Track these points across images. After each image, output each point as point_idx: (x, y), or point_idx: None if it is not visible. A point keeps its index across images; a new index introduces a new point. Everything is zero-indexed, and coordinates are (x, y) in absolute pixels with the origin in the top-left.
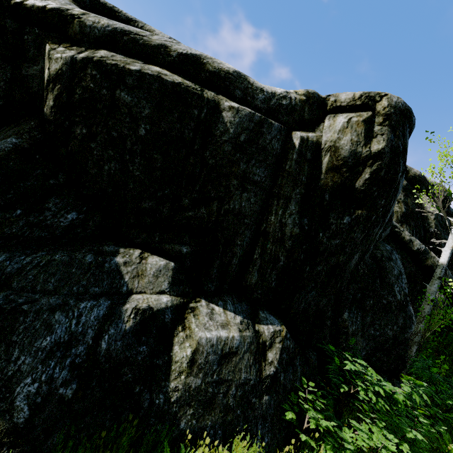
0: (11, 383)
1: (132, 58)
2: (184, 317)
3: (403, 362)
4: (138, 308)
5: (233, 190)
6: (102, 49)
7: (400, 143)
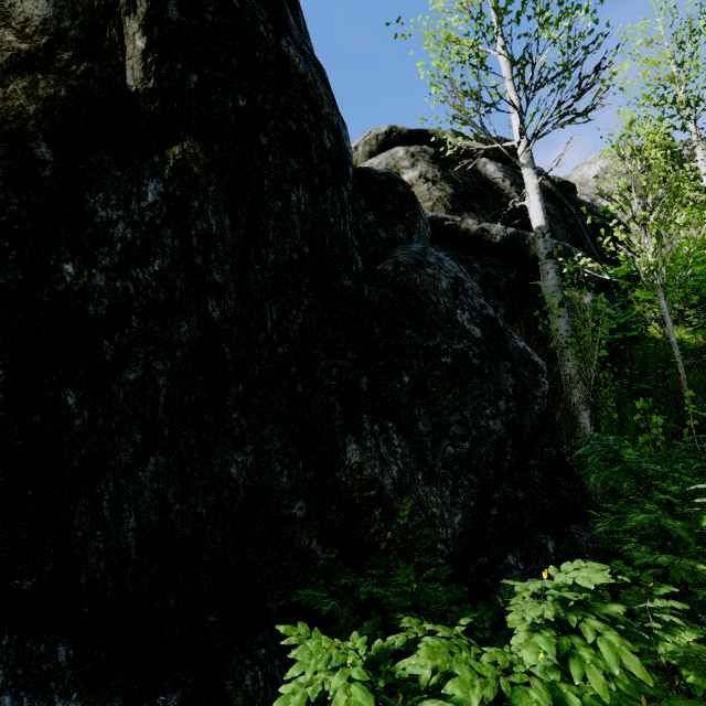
0: None
1: None
2: None
3: (567, 472)
4: None
5: None
6: None
7: None
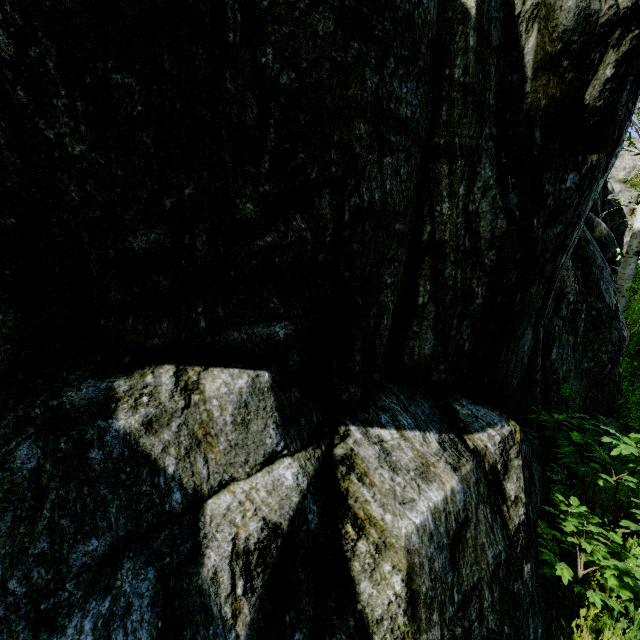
0: None
1: None
2: (341, 493)
3: (619, 392)
4: (243, 549)
5: (361, 153)
6: None
7: None
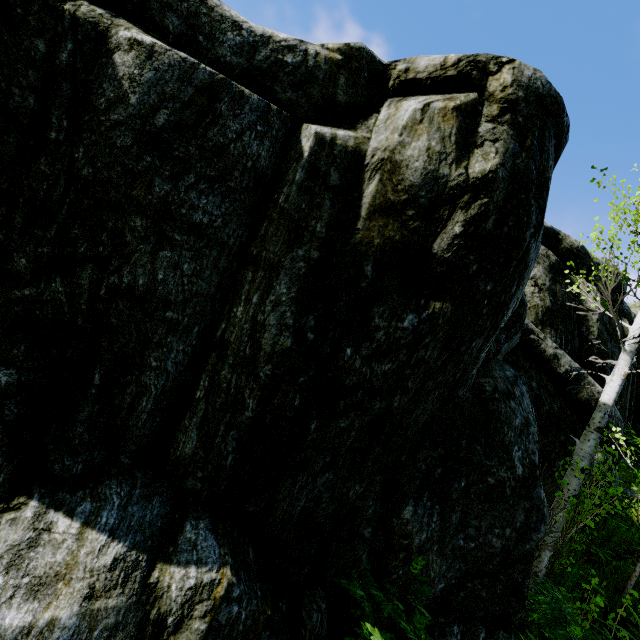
0: None
1: None
2: None
3: (520, 598)
4: None
5: (131, 242)
6: None
7: (532, 163)
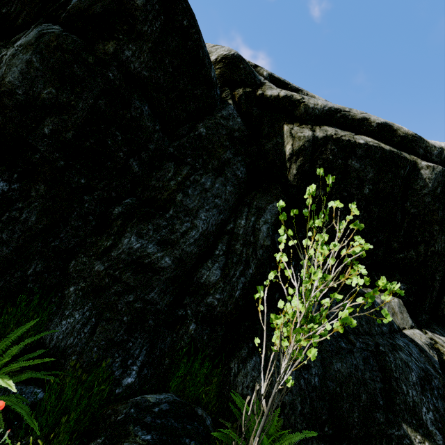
0: (416, 412)
1: (343, 130)
2: (436, 348)
3: None
4: (425, 343)
5: (436, 235)
6: (322, 125)
7: None
